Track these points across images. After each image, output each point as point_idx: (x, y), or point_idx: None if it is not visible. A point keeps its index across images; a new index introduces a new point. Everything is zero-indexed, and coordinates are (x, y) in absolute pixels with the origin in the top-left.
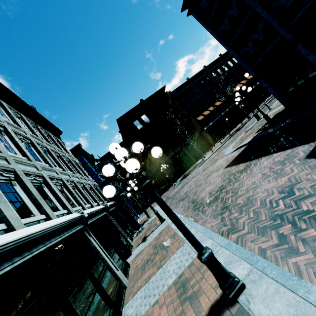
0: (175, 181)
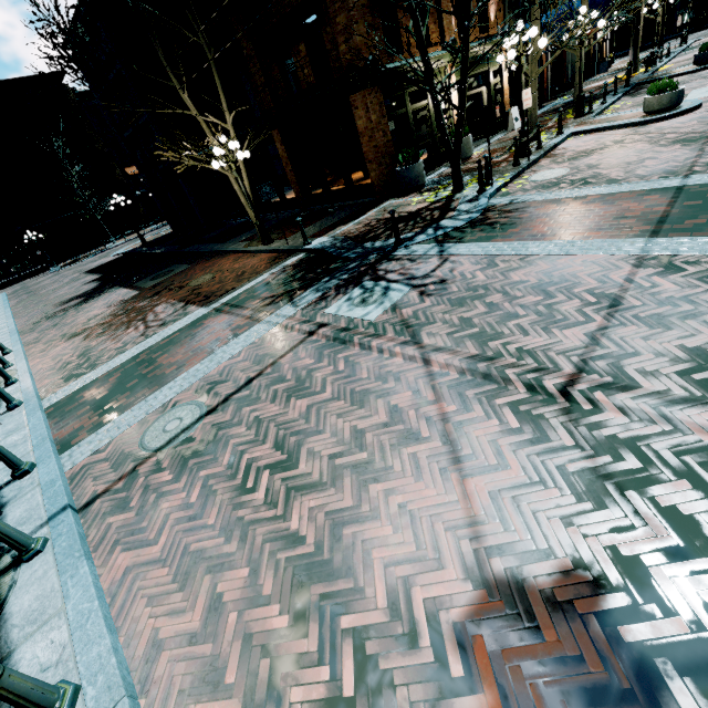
0: (53, 266)
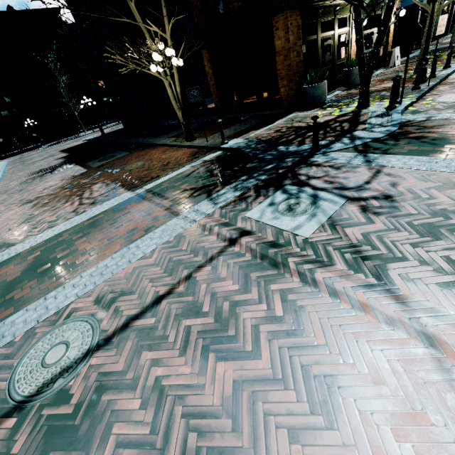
0: (43, 145)
